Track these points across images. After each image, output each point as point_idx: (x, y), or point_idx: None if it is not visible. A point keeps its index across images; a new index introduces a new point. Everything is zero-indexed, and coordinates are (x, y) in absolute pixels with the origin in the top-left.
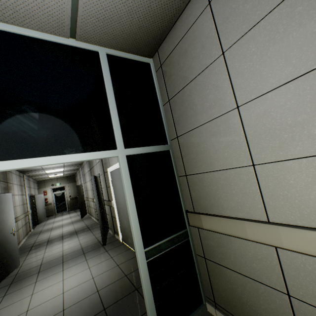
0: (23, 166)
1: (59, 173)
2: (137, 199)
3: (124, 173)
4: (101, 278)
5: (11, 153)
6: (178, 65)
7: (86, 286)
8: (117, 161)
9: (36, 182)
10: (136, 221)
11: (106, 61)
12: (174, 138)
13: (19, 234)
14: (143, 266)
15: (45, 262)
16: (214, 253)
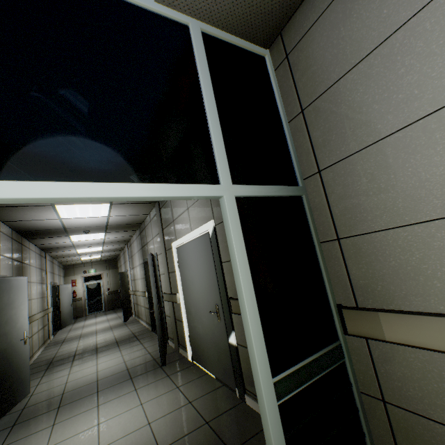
0: (54, 194)
1: (95, 253)
2: (254, 278)
3: (233, 227)
4: (163, 425)
5: (33, 170)
6: (326, 44)
7: (138, 438)
8: (190, 230)
9: (63, 267)
10: (256, 321)
11: (201, 41)
12: (312, 174)
13: (32, 343)
14: (273, 415)
15: (69, 390)
16: (412, 392)
